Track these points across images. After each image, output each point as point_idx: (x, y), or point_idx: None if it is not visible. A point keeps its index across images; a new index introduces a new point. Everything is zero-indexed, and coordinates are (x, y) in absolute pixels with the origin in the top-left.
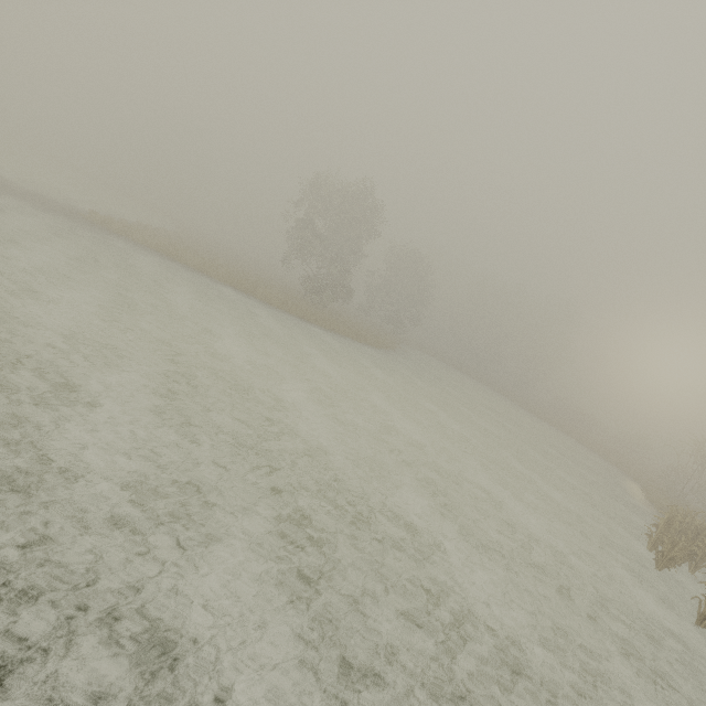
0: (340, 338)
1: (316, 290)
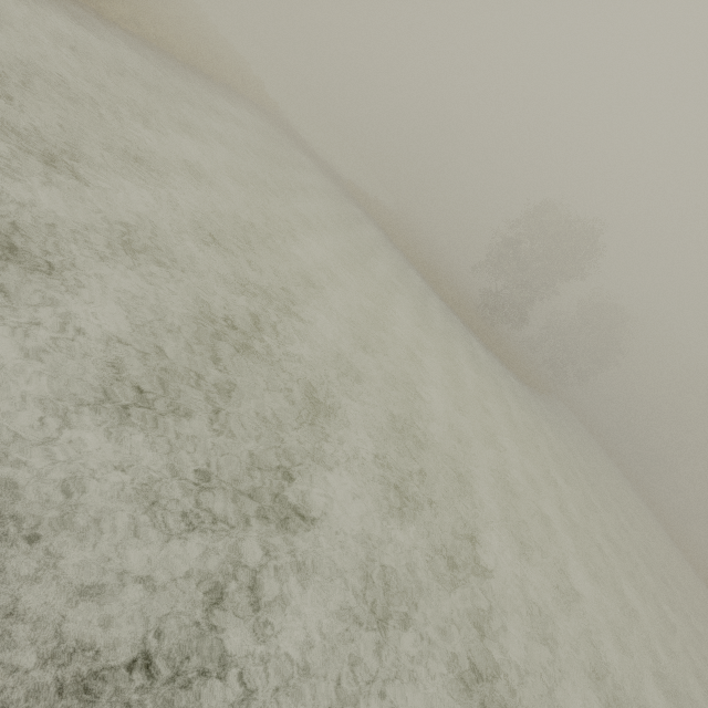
0: (491, 355)
1: (491, 305)
